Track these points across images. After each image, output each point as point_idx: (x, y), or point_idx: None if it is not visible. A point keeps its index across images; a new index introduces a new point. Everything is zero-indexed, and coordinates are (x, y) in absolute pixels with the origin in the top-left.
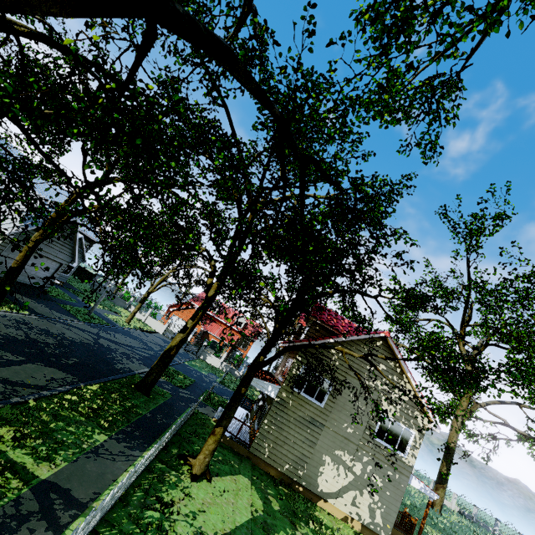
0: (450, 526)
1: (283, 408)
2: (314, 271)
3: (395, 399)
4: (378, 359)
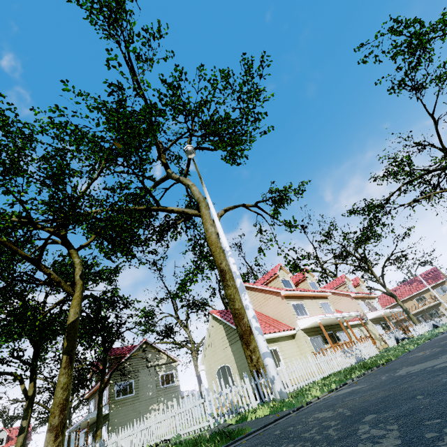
0: None
1: (116, 412)
2: (111, 332)
3: (161, 364)
4: (147, 353)
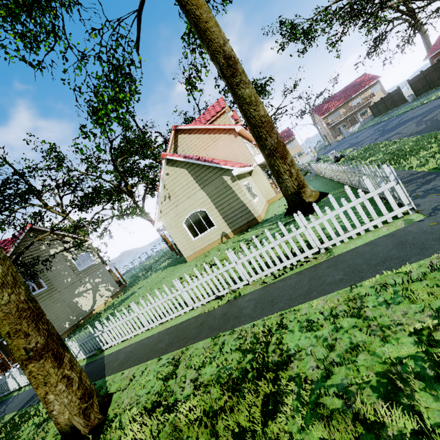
0: (126, 278)
1: None
2: None
3: (69, 248)
4: (41, 241)
